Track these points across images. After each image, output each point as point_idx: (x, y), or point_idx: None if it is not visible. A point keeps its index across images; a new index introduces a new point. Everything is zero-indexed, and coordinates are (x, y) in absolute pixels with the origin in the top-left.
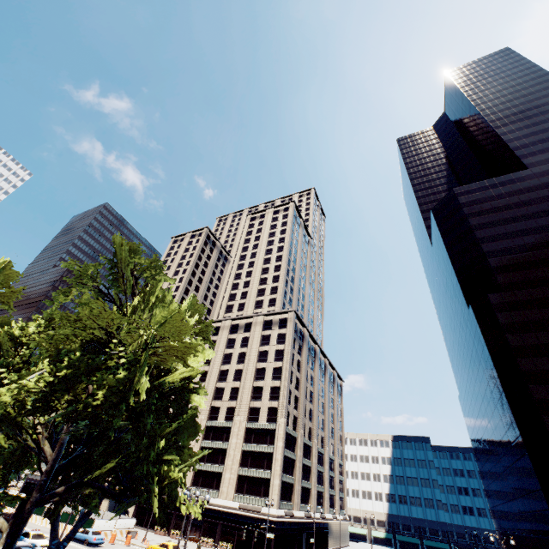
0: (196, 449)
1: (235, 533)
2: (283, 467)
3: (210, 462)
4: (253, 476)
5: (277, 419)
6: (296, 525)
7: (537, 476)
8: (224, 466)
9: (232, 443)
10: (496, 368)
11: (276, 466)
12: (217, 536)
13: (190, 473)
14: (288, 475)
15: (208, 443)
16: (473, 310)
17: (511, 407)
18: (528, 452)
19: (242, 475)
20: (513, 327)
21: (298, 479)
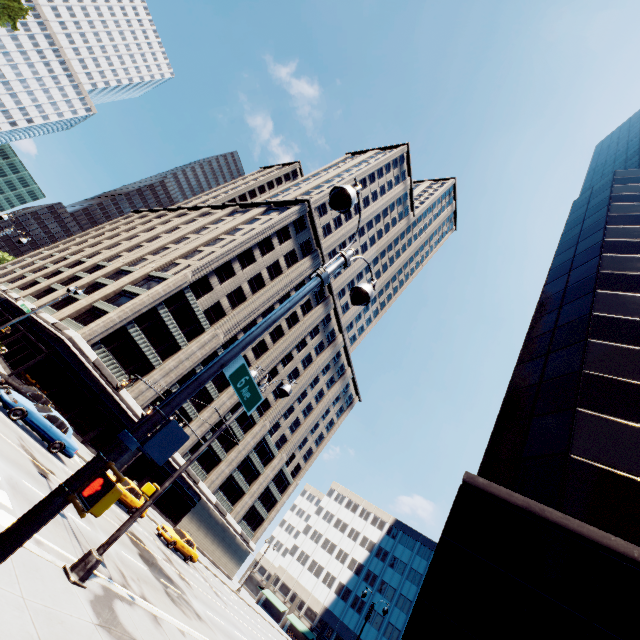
0: (86, 280)
1: (23, 343)
2: (147, 325)
3: (86, 294)
4: (101, 308)
5: (182, 271)
6: (116, 410)
7: (503, 403)
8: (89, 295)
9: (118, 281)
10: (554, 260)
11: (130, 303)
12: (6, 340)
13: (58, 294)
14: (149, 344)
15: (102, 280)
16: (574, 204)
17: (538, 305)
18: (517, 365)
19: (95, 308)
20: (638, 197)
21: (166, 370)
